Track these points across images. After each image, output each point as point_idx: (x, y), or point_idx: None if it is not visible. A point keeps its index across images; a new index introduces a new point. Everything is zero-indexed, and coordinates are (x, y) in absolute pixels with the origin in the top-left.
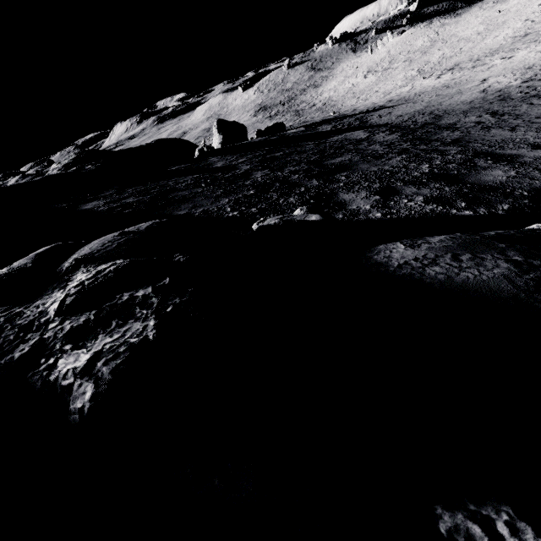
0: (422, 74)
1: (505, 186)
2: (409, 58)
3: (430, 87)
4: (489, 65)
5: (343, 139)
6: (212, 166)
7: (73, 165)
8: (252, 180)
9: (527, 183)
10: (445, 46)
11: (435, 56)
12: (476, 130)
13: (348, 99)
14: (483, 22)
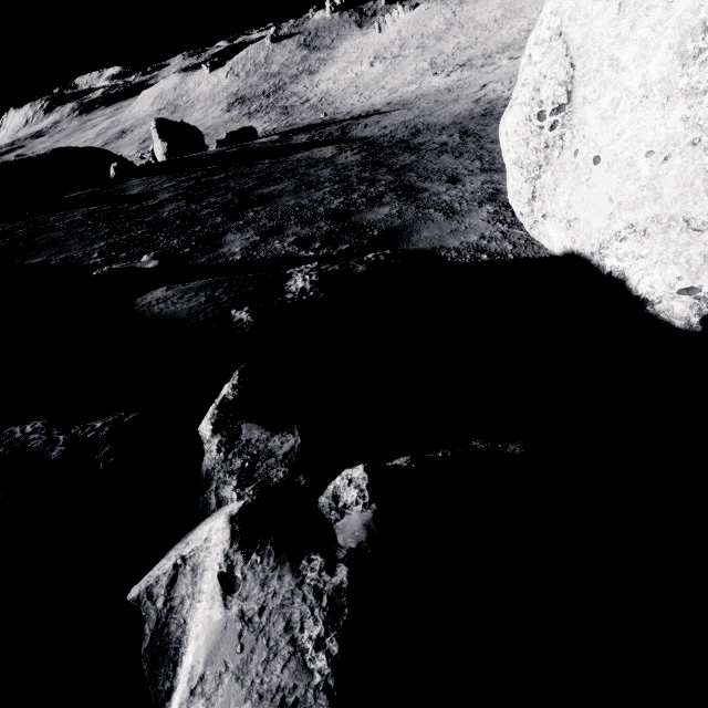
0: (434, 69)
1: (371, 225)
2: (422, 44)
3: (434, 88)
4: (495, 66)
5: (306, 157)
6: (125, 192)
7: None
8: (155, 216)
9: (390, 223)
10: (461, 32)
11: (450, 45)
12: (431, 155)
13: (350, 95)
14: (502, 6)
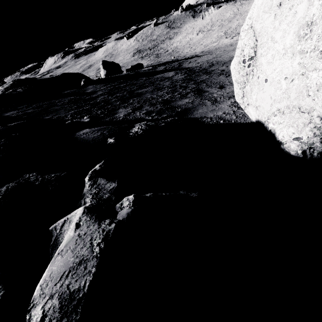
0: (226, 35)
1: (178, 107)
2: (221, 24)
3: (224, 44)
4: None
5: (161, 76)
6: (86, 91)
7: (10, 88)
8: (94, 101)
9: (187, 106)
10: (241, 18)
11: (235, 24)
12: (215, 75)
13: (186, 48)
14: None
